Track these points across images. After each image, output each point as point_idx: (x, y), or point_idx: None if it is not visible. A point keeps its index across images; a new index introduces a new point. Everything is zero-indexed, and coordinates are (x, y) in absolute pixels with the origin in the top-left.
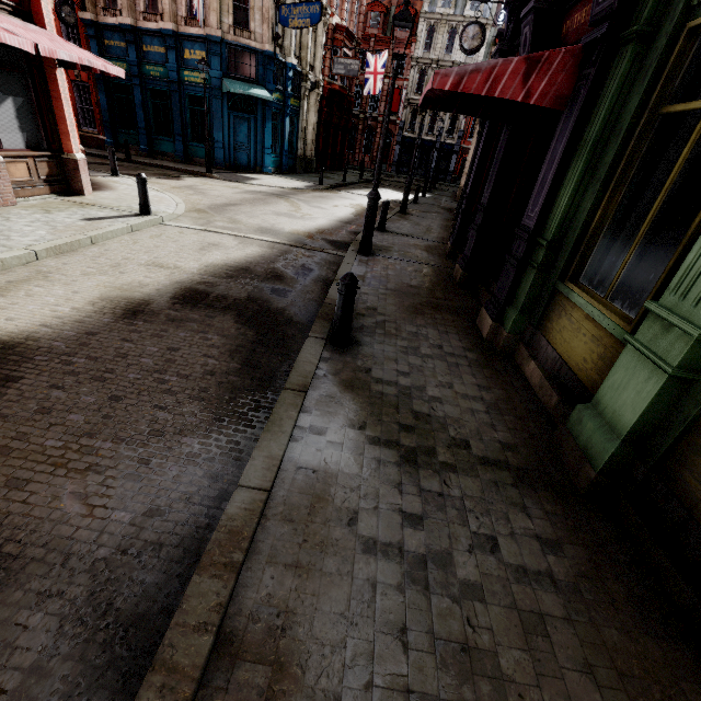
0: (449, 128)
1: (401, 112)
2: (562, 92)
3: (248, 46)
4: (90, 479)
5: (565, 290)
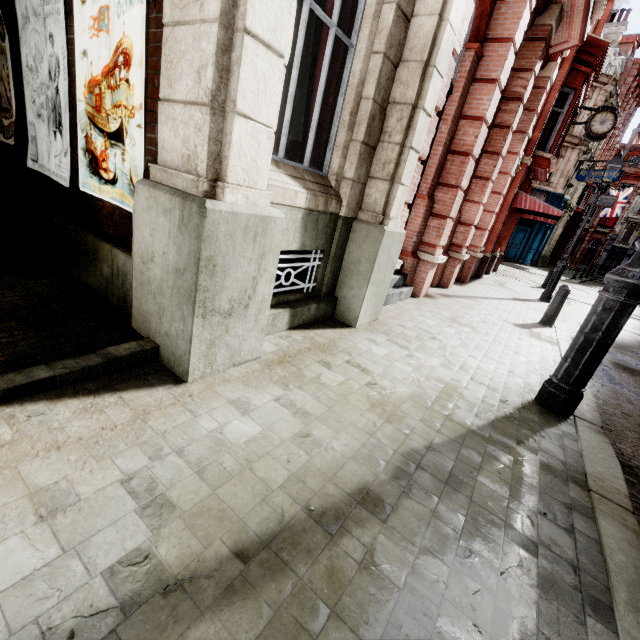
0: None
1: (618, 227)
2: None
3: (545, 190)
4: None
5: None
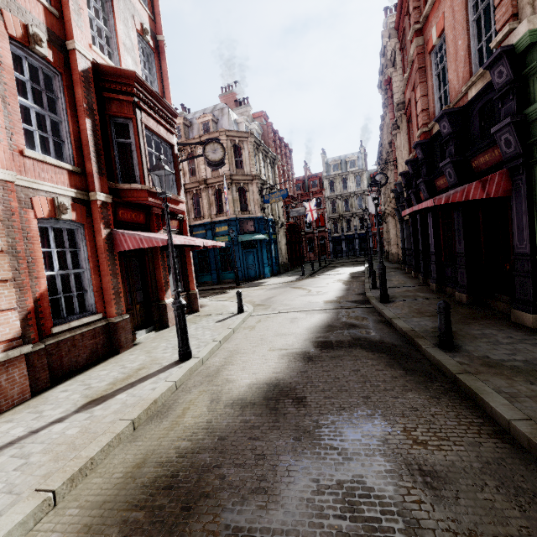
0: (360, 225)
1: (327, 224)
2: (506, 188)
3: (249, 217)
4: (414, 434)
5: None
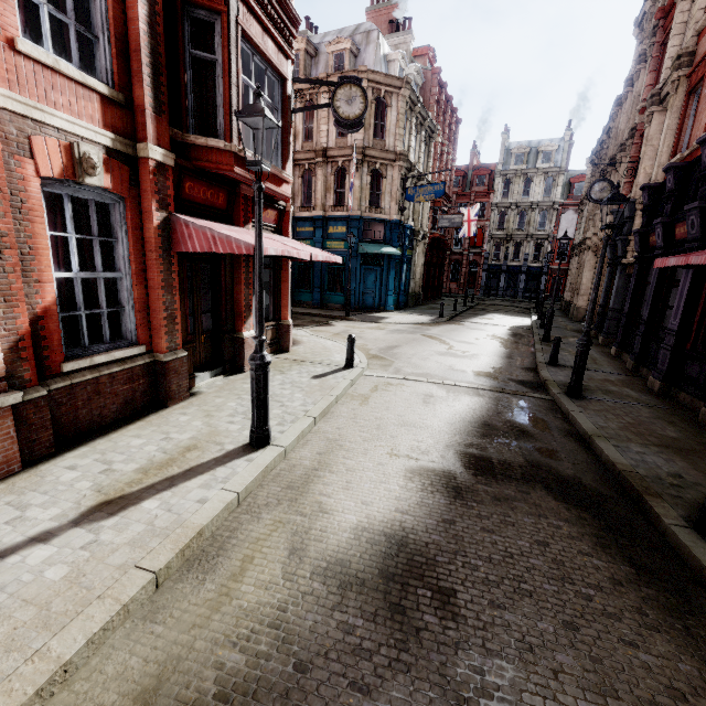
0: (534, 254)
1: (486, 245)
2: None
3: (379, 218)
4: None
5: None
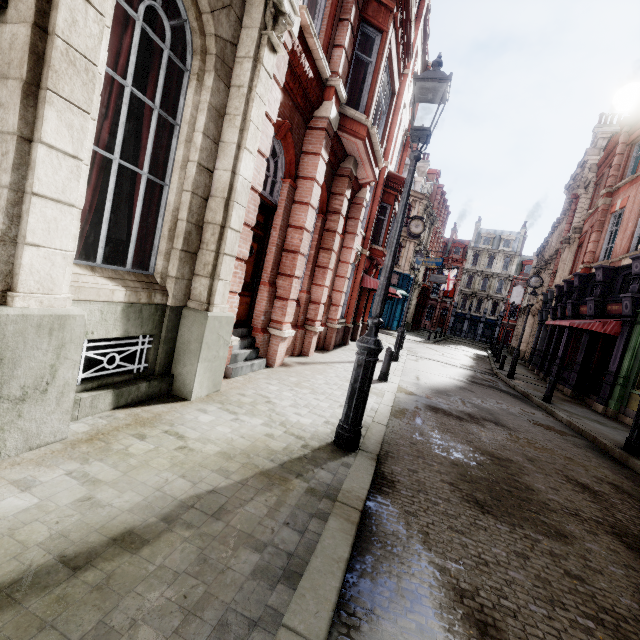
0: (491, 310)
1: (456, 297)
2: (616, 331)
3: (397, 271)
4: (524, 410)
5: (635, 392)
